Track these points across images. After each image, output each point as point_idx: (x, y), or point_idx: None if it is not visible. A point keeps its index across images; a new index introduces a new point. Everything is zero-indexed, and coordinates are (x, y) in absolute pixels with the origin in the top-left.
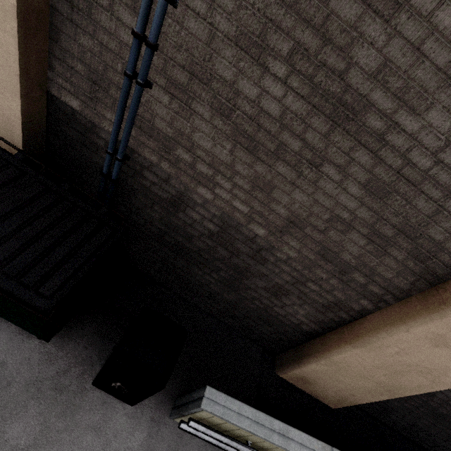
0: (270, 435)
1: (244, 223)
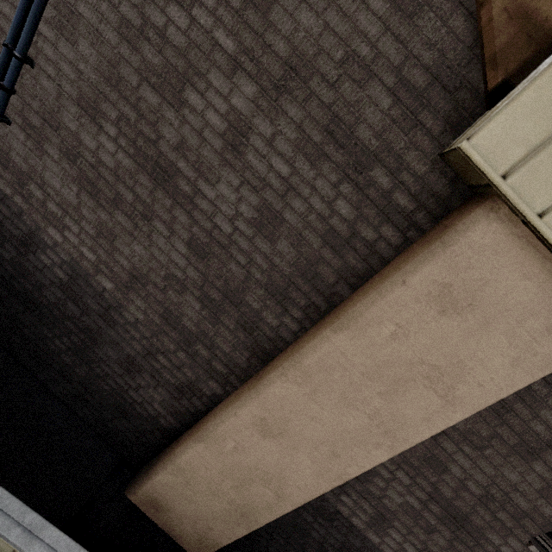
0: (9, 529)
1: (93, 273)
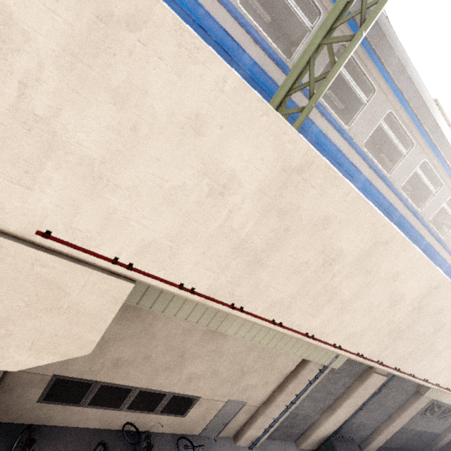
0: None
1: (363, 421)
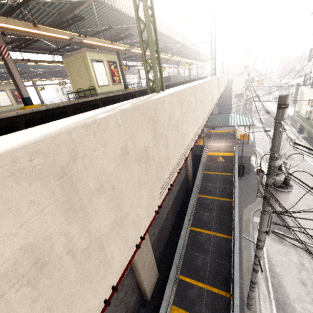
0: None
1: None
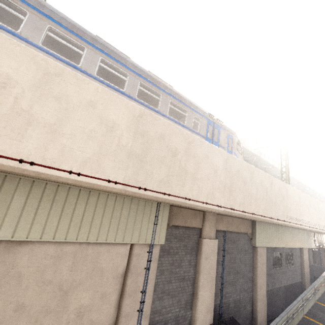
0: None
1: (236, 298)
